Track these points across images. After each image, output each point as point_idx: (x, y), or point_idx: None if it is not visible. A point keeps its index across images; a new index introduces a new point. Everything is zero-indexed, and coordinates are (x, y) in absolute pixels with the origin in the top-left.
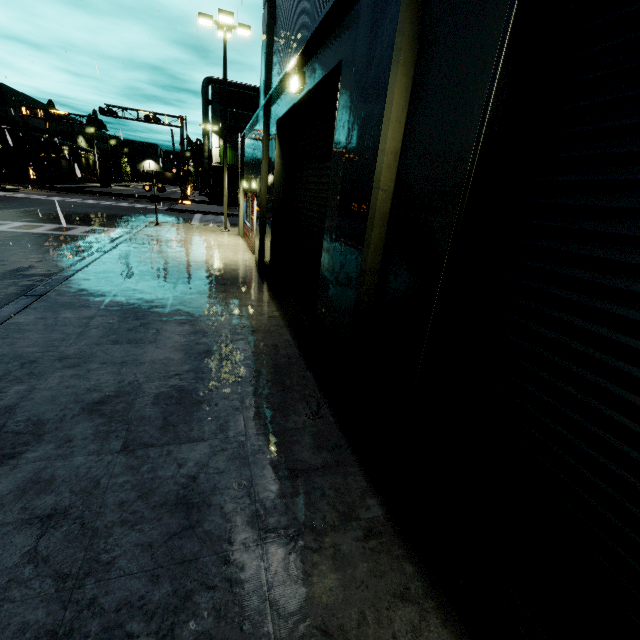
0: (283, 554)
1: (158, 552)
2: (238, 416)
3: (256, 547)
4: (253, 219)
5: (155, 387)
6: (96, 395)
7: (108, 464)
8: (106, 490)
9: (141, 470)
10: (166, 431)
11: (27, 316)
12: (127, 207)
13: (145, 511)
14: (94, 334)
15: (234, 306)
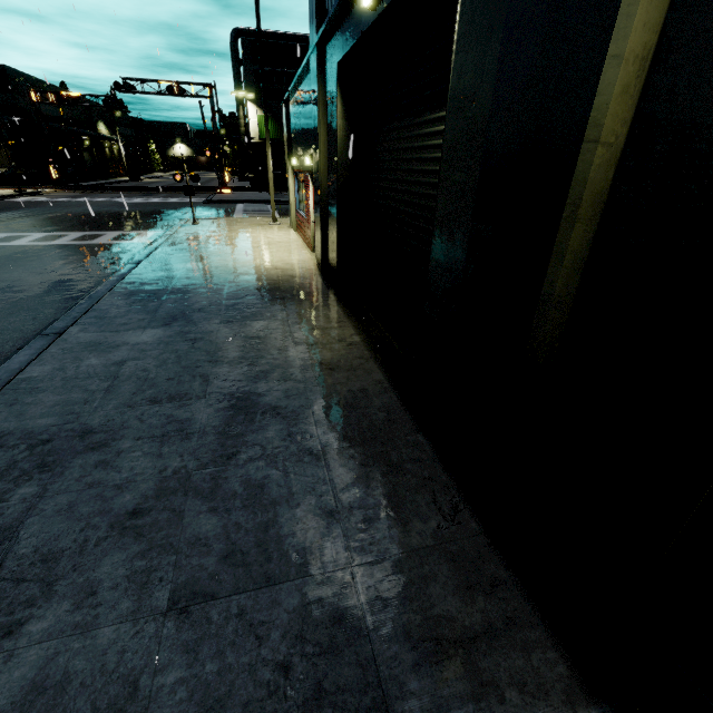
0: None
1: None
2: (334, 527)
3: None
4: (309, 207)
5: (210, 477)
6: (129, 498)
7: (150, 642)
8: (148, 704)
9: (200, 653)
10: (232, 564)
11: (42, 367)
12: (160, 203)
13: None
14: (125, 389)
15: (300, 331)
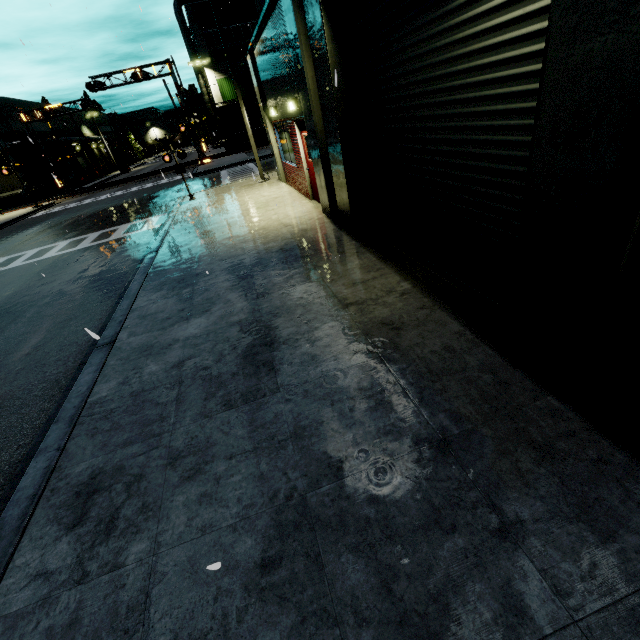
0: None
1: None
2: (517, 557)
3: None
4: (299, 155)
5: (329, 500)
6: (251, 543)
7: None
8: None
9: None
10: (414, 636)
11: (107, 384)
12: (153, 187)
13: None
14: (195, 396)
15: (342, 289)
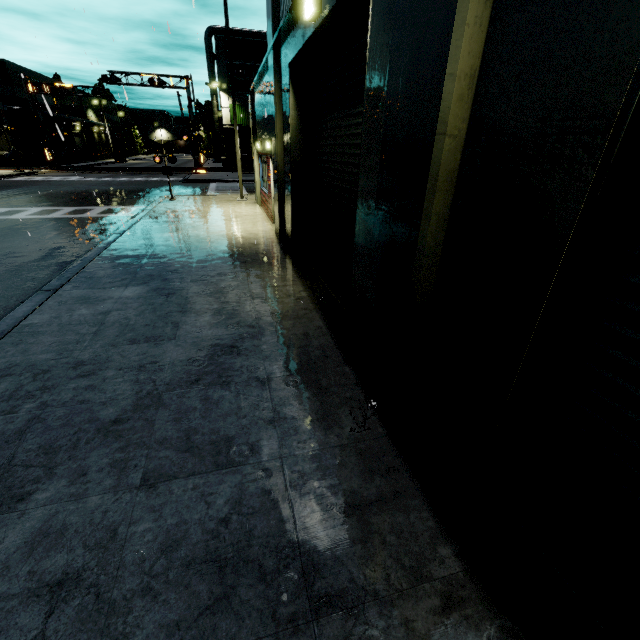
0: (342, 637)
1: (187, 636)
2: (271, 431)
3: (307, 626)
4: (270, 185)
5: (176, 397)
6: (112, 411)
7: (126, 505)
8: (124, 543)
9: (164, 513)
10: (190, 456)
11: (41, 316)
12: (142, 182)
13: (170, 573)
14: (110, 333)
15: (257, 288)
